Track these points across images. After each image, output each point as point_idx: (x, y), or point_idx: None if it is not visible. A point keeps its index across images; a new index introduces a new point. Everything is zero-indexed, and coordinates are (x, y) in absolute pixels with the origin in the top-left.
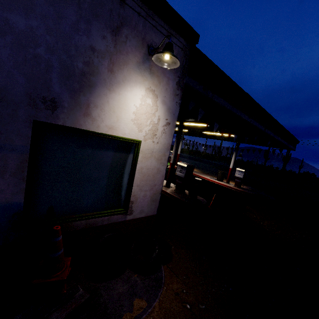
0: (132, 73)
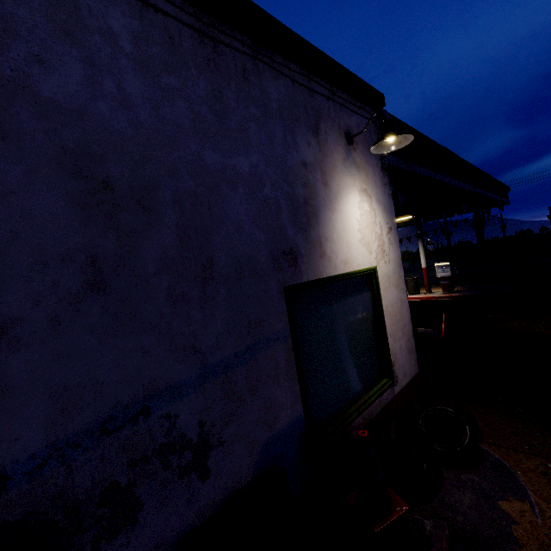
0: (342, 177)
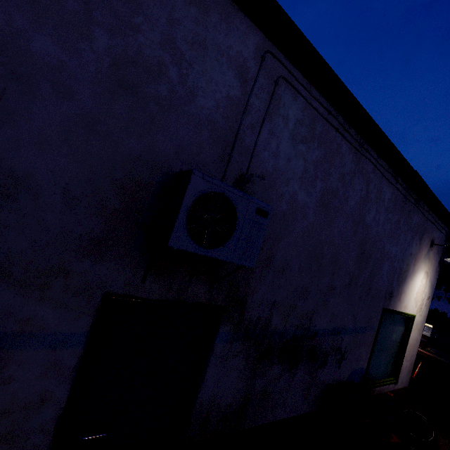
0: (421, 263)
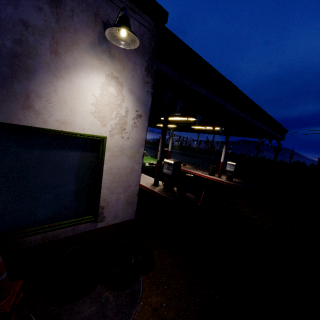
0: (86, 56)
